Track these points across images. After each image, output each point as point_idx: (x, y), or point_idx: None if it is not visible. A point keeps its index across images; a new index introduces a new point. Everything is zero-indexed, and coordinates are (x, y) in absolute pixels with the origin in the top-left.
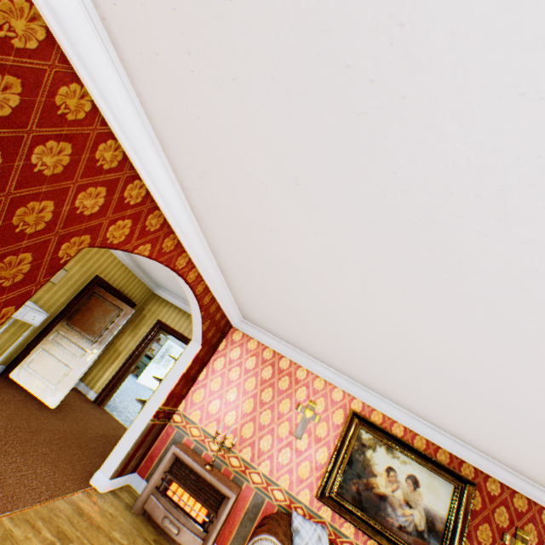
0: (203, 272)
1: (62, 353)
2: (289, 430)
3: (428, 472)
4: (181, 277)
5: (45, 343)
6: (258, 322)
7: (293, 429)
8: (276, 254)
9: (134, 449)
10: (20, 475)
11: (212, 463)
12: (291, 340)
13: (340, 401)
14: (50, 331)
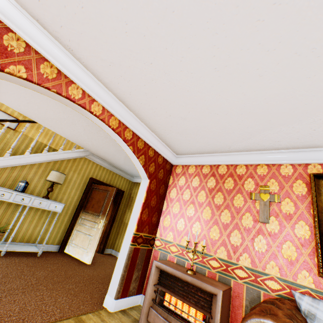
0: (106, 106)
1: (86, 229)
2: (253, 219)
3: None
4: (84, 108)
5: (76, 226)
6: (185, 147)
7: (256, 217)
8: None
9: (127, 271)
10: (40, 303)
11: (195, 271)
12: (215, 144)
13: (292, 174)
14: (77, 218)
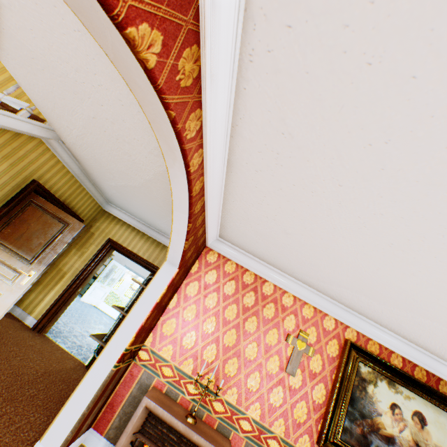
0: (209, 160)
1: None
2: (280, 365)
3: (433, 407)
4: (184, 157)
5: None
6: (242, 241)
7: (284, 364)
8: (444, 83)
9: (91, 406)
10: None
11: (190, 410)
12: (283, 262)
13: (332, 331)
14: None
